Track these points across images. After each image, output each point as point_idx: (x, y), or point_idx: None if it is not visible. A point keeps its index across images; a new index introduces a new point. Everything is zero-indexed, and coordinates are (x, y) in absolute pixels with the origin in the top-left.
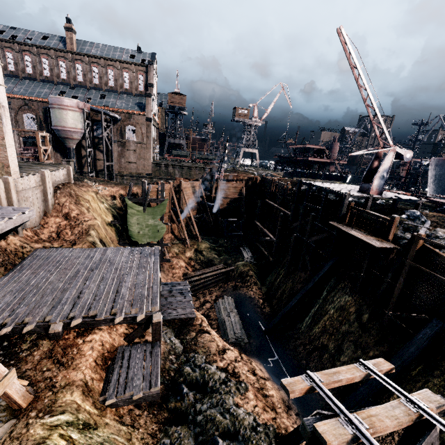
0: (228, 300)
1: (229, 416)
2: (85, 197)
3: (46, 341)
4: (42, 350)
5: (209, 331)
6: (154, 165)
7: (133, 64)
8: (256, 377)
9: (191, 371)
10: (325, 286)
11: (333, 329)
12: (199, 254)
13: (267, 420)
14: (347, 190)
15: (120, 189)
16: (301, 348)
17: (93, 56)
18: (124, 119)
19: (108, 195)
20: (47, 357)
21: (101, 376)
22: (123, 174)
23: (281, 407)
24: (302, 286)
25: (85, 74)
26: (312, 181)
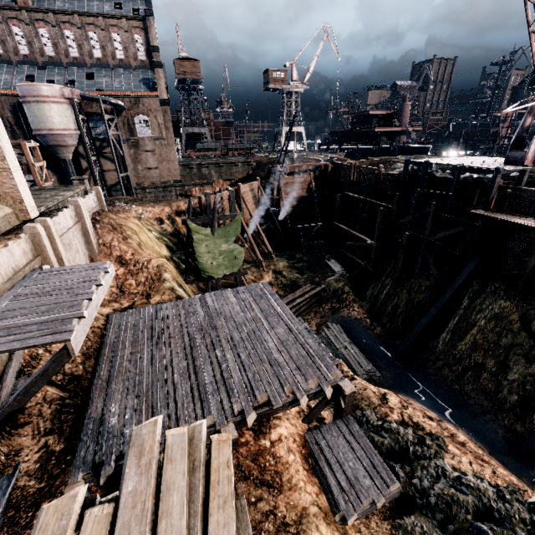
0: (335, 328)
1: (466, 490)
2: (130, 228)
3: None
4: None
5: (353, 375)
6: (182, 168)
7: (122, 18)
8: (435, 423)
9: (380, 438)
10: (465, 293)
11: (489, 344)
12: (279, 277)
13: (493, 478)
14: (485, 164)
15: (164, 208)
16: (446, 370)
17: (61, 12)
18: (129, 106)
19: (152, 220)
20: (242, 479)
21: (317, 485)
22: (144, 187)
23: (483, 453)
24: (425, 296)
25: (56, 42)
26: (395, 159)
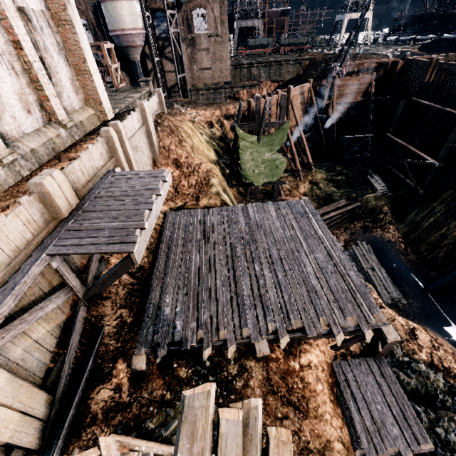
0: (364, 248)
1: None
2: (184, 131)
3: (253, 361)
4: (257, 379)
5: (381, 303)
6: (233, 68)
7: None
8: None
9: (406, 377)
10: None
11: None
12: (314, 189)
13: None
14: None
15: (214, 112)
16: None
17: None
18: None
19: (203, 123)
20: (270, 392)
21: (340, 416)
22: (197, 88)
23: None
24: None
25: None
26: None
